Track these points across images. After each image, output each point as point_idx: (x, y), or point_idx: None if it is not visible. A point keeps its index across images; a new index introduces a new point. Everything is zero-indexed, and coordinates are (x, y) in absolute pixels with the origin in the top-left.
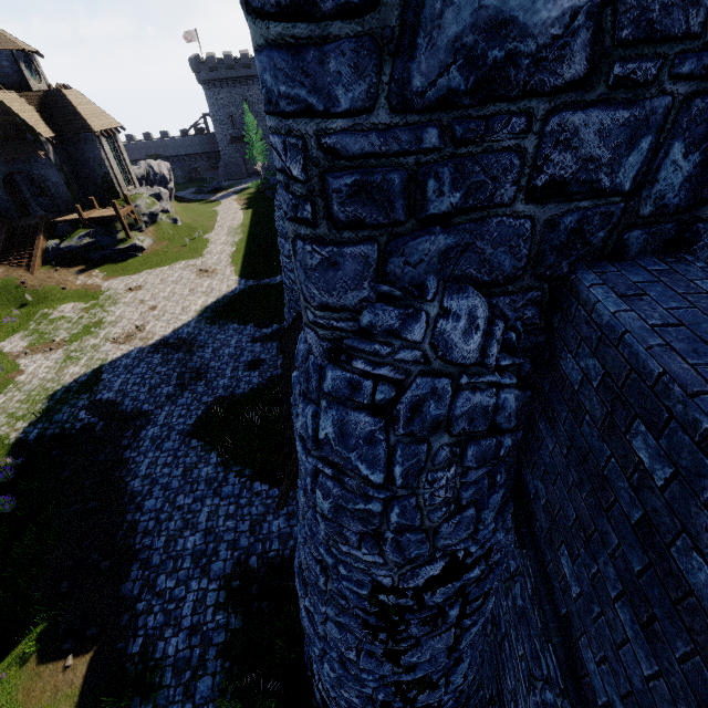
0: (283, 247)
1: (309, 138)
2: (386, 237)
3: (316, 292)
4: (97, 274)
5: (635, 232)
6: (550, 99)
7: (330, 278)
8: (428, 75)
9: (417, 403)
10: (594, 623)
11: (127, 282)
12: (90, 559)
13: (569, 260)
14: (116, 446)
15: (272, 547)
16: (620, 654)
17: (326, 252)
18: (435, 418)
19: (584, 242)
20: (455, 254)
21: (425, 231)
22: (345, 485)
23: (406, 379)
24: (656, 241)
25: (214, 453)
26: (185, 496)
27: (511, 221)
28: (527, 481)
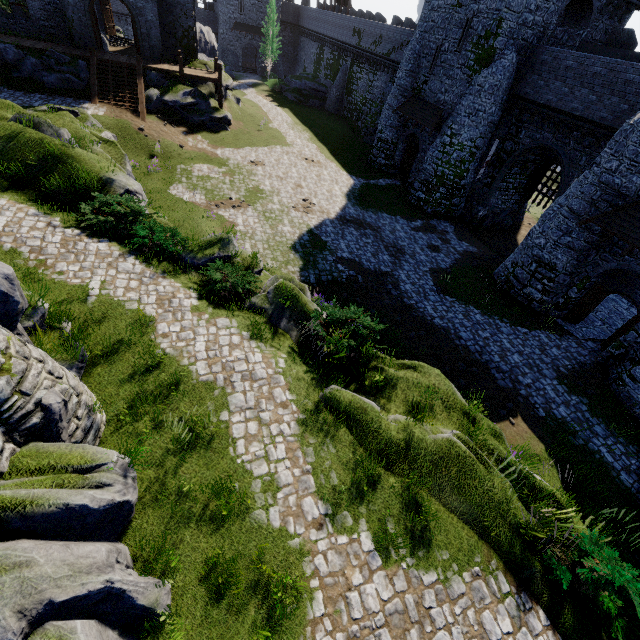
0: (636, 154)
1: None
2: None
3: None
4: (202, 140)
5: None
6: None
7: None
8: None
9: None
10: None
11: (241, 155)
12: (457, 367)
13: None
14: (390, 295)
15: (565, 363)
16: None
17: None
18: None
19: None
20: None
21: None
22: None
23: None
24: None
25: (470, 306)
26: (482, 331)
27: None
28: None
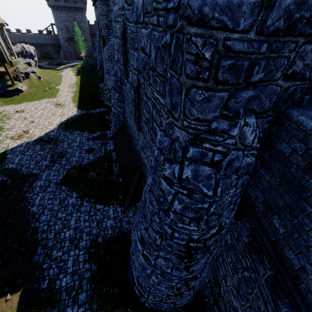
0: (114, 94)
1: (220, 40)
2: (233, 89)
3: (196, 112)
4: None
5: (307, 96)
6: (305, 38)
7: (204, 106)
8: (273, 20)
9: (230, 161)
10: (294, 240)
11: (15, 108)
12: (13, 247)
13: (285, 105)
14: (20, 191)
15: (108, 232)
16: (310, 249)
17: (207, 94)
18: (235, 168)
19: (292, 98)
20: (252, 99)
21: (246, 88)
22: (192, 197)
23: (227, 152)
24: (311, 100)
25: (74, 192)
26: (62, 213)
27: (274, 87)
28: (250, 193)
